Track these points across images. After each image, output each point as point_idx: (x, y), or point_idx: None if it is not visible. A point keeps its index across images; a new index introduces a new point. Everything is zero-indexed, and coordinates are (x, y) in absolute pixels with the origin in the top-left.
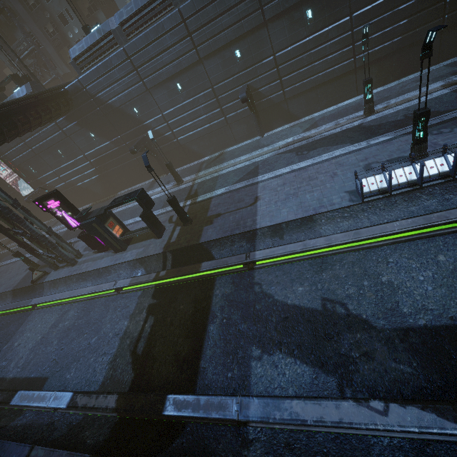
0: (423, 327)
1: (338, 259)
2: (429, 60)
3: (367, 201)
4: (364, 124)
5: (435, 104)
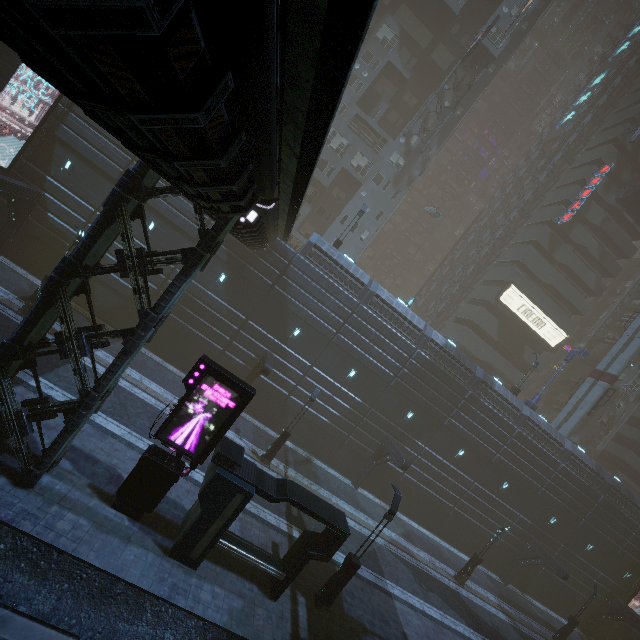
0: None
1: None
2: None
3: None
4: (462, 597)
5: (509, 633)
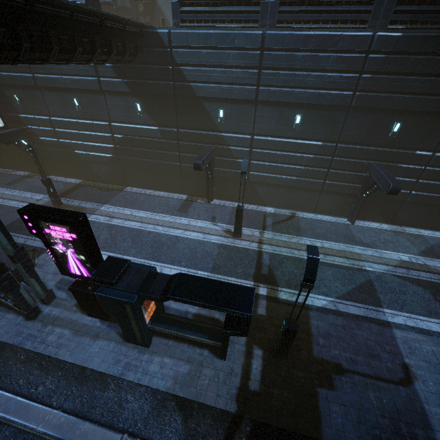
0: None
1: None
2: None
3: None
4: None
5: None
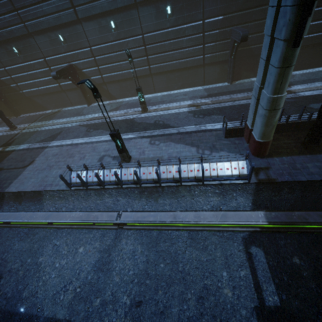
0: (19, 313)
1: (35, 232)
2: (101, 99)
3: (73, 189)
4: (135, 119)
5: (173, 118)
